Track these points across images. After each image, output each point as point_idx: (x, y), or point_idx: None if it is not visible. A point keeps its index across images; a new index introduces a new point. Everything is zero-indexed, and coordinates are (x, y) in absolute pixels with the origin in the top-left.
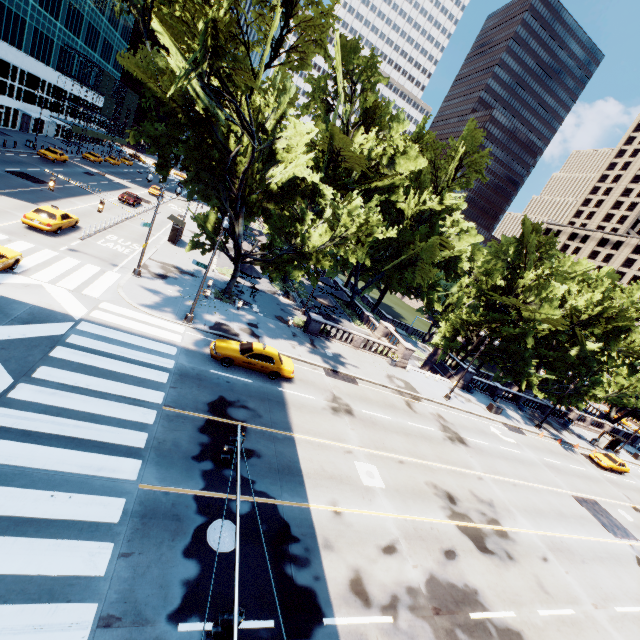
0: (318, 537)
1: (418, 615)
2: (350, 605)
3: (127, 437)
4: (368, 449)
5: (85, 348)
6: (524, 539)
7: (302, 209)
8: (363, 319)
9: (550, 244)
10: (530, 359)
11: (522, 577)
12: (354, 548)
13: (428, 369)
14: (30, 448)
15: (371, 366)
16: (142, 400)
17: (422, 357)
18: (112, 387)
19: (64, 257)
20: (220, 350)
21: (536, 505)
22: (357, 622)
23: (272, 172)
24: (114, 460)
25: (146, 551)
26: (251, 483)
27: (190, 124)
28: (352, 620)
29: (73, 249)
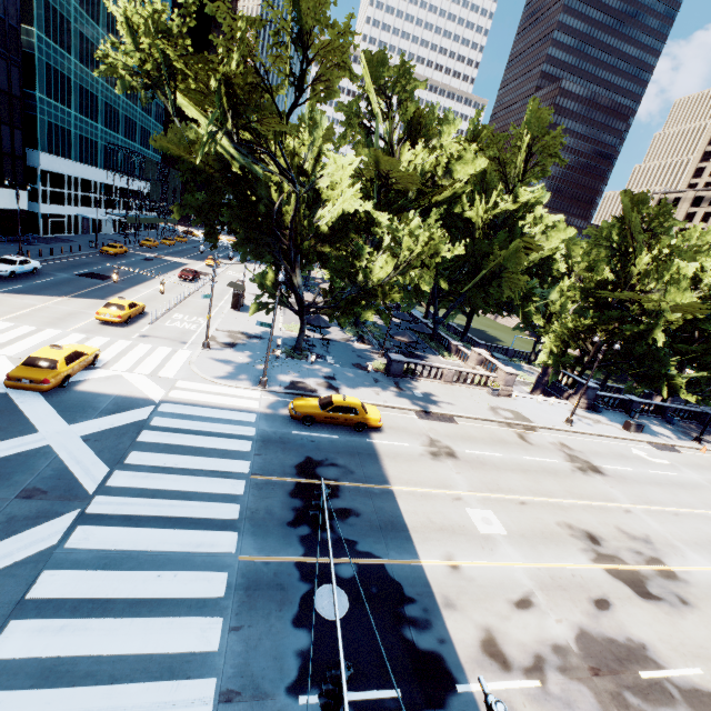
0: (436, 596)
1: (571, 677)
2: (485, 669)
3: (220, 510)
4: (480, 493)
5: (168, 428)
6: (700, 579)
7: (358, 244)
8: (451, 350)
9: (662, 216)
10: (666, 359)
11: (705, 625)
12: (480, 605)
13: (540, 393)
14: (133, 532)
15: (469, 400)
16: (229, 472)
17: (530, 381)
18: (199, 463)
19: (137, 344)
20: (299, 409)
21: (710, 536)
22: (497, 688)
23: (320, 214)
24: (211, 535)
25: (255, 623)
26: (353, 544)
27: (230, 186)
28: (490, 686)
29: (144, 335)
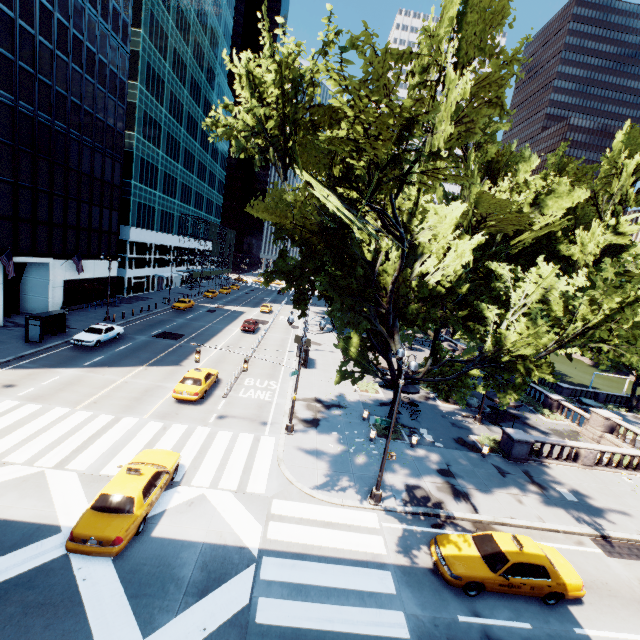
0: None
1: None
2: None
3: None
4: None
5: (283, 630)
6: None
7: (477, 304)
8: (550, 405)
9: None
10: None
11: None
12: None
13: None
14: None
15: (639, 502)
16: None
17: None
18: None
19: (216, 432)
20: (456, 568)
21: None
22: None
23: (421, 269)
24: None
25: None
26: None
27: (327, 250)
28: None
29: (221, 415)
